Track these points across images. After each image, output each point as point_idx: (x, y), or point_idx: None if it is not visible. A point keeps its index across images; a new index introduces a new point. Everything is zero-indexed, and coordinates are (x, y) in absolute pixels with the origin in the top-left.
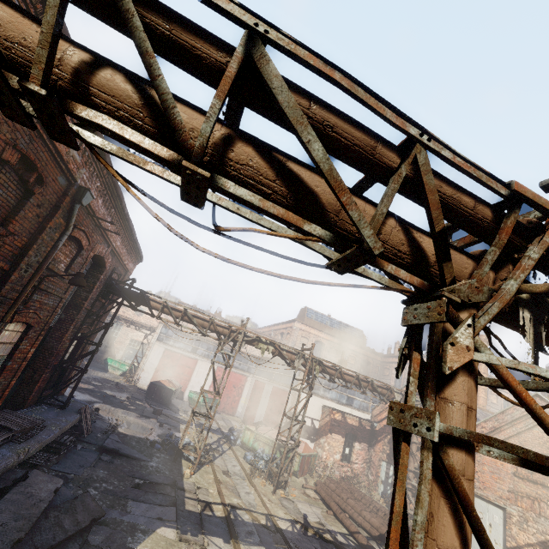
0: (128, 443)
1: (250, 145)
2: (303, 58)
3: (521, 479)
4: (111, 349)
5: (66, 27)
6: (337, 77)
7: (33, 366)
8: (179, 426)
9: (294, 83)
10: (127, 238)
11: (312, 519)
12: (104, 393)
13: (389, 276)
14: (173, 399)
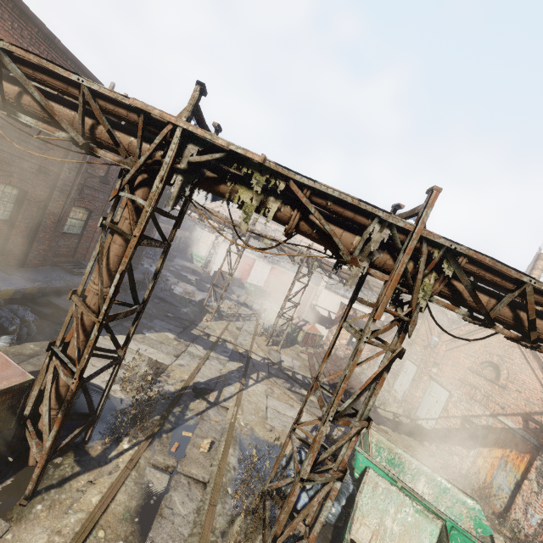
0: (174, 297)
1: (28, 95)
2: (15, 53)
3: (471, 372)
4: (197, 248)
5: (22, 2)
6: (32, 58)
7: None
8: (224, 300)
9: (26, 62)
10: None
11: (287, 364)
12: (180, 273)
13: None
14: (233, 286)
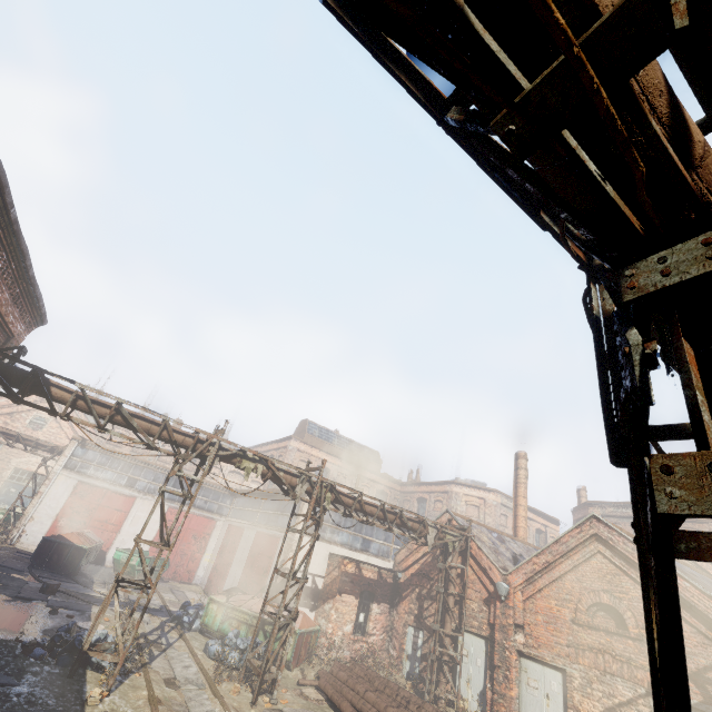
0: None
1: None
2: None
3: (581, 626)
4: None
5: None
6: None
7: None
8: (90, 610)
9: None
10: (14, 273)
11: None
12: None
13: (578, 217)
14: (85, 564)
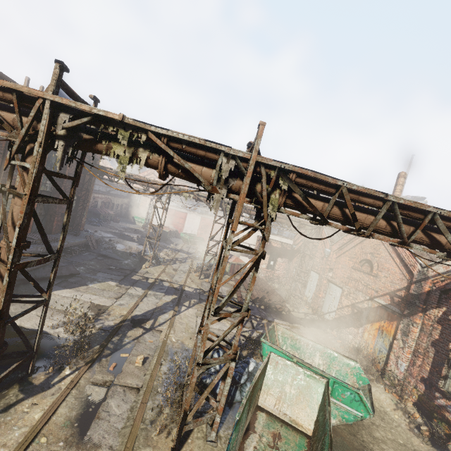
0: (116, 253)
1: None
2: None
3: (354, 270)
4: (138, 211)
5: None
6: None
7: (49, 213)
8: (162, 250)
9: None
10: None
11: None
12: (123, 234)
13: None
14: (171, 238)
